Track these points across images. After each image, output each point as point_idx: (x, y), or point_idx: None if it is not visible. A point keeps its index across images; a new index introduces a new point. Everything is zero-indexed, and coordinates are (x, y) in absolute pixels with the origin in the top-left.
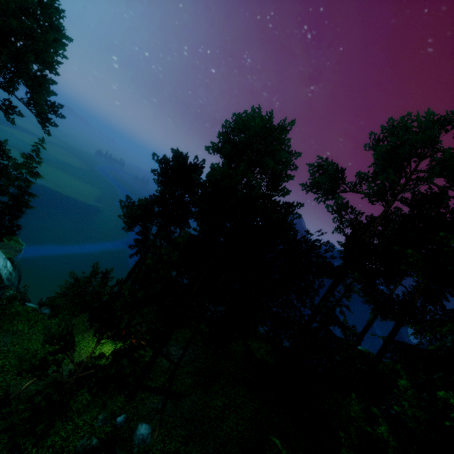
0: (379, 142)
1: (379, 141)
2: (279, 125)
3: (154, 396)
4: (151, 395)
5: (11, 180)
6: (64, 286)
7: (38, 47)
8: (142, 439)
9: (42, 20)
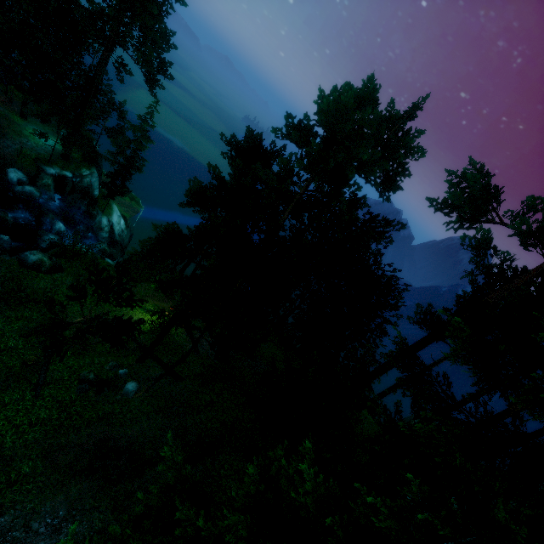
0: None
1: None
2: (412, 107)
3: (160, 368)
4: (158, 366)
5: (127, 142)
6: (131, 252)
7: None
8: (127, 392)
9: None
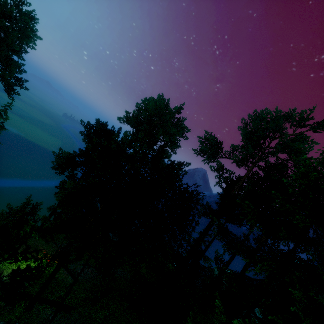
0: (247, 126)
1: (247, 125)
2: (178, 108)
3: (50, 308)
4: (47, 307)
5: None
6: None
7: (8, 40)
8: None
9: (20, 22)
